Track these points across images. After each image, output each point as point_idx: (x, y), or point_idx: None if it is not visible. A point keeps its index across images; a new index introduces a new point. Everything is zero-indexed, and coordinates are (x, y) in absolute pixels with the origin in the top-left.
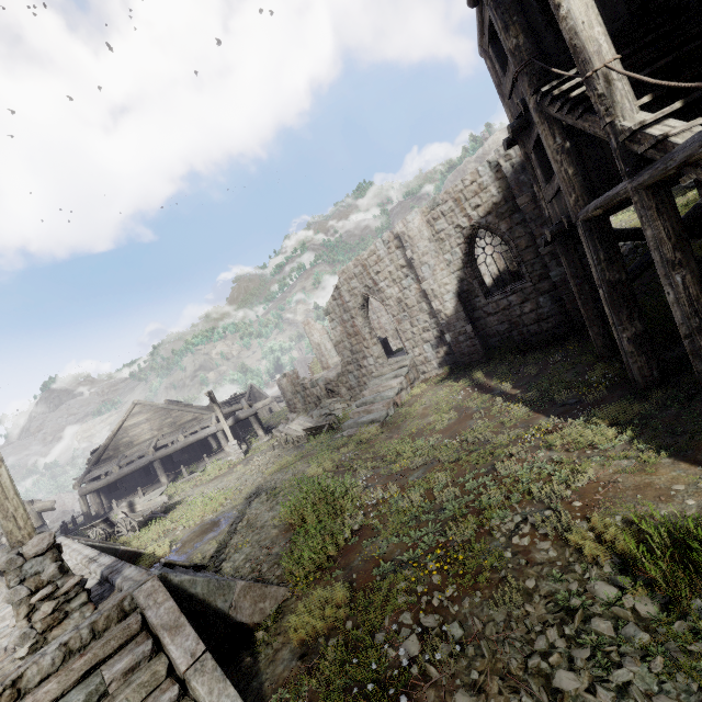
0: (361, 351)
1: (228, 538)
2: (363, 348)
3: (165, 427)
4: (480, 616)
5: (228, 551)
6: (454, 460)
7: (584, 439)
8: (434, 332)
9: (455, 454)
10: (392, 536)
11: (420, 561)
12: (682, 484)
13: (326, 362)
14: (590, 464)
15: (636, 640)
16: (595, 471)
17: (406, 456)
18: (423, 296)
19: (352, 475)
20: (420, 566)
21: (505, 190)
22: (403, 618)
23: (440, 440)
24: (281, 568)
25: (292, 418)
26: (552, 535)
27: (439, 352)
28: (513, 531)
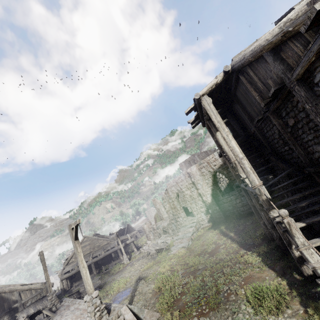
0: (177, 215)
1: (132, 298)
2: (177, 213)
3: (95, 247)
4: (214, 316)
5: (134, 303)
6: (211, 266)
7: (249, 260)
8: (205, 208)
9: (211, 264)
10: (191, 295)
11: (199, 302)
12: (268, 276)
13: (162, 216)
14: (248, 269)
15: (246, 317)
16: (249, 272)
17: (196, 264)
18: (199, 195)
19: (176, 272)
20: (199, 304)
21: (223, 161)
22: (194, 318)
23: (208, 257)
24: (155, 307)
25: (149, 243)
26: (234, 292)
27: (207, 216)
28: (225, 292)
